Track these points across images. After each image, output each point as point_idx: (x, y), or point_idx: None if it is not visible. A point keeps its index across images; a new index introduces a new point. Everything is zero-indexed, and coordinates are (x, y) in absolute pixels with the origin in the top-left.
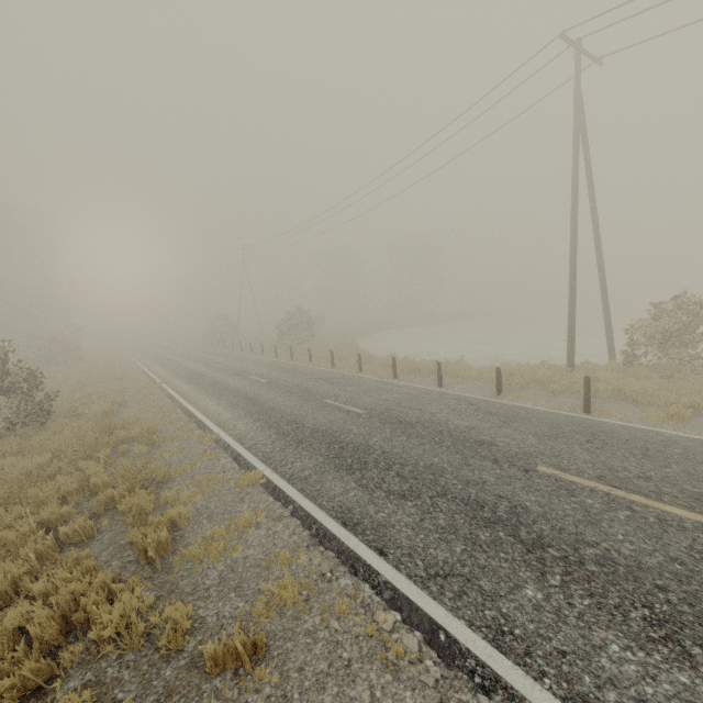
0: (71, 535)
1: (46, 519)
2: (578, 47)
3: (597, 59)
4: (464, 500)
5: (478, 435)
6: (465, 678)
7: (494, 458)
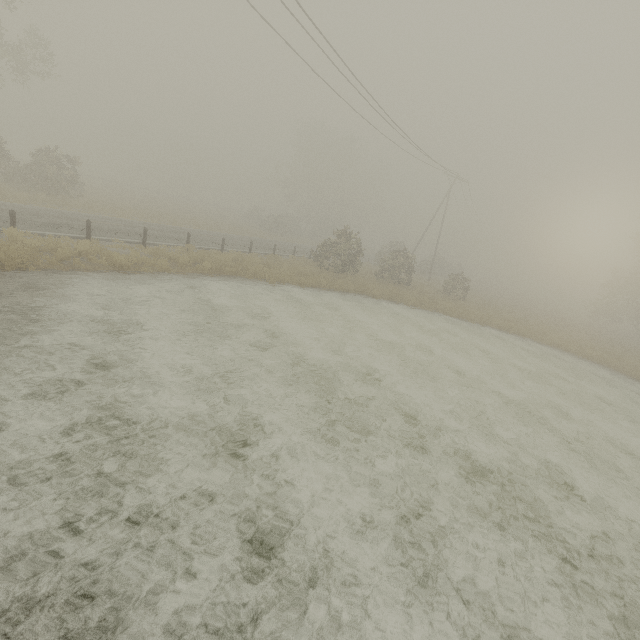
0: None
1: None
2: None
3: None
4: None
5: None
6: None
7: None
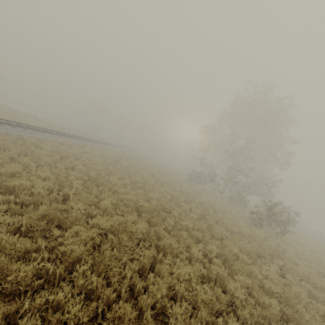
0: None
1: None
2: None
3: None
4: None
5: None
6: None
7: None
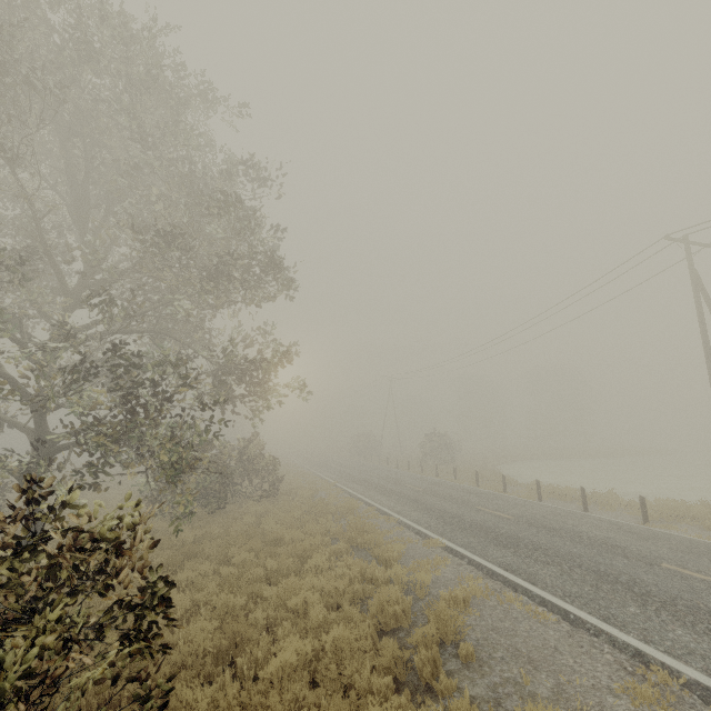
0: (337, 551)
1: (317, 542)
2: (684, 242)
3: (707, 245)
4: (594, 570)
5: (614, 542)
6: (584, 631)
7: (625, 555)
